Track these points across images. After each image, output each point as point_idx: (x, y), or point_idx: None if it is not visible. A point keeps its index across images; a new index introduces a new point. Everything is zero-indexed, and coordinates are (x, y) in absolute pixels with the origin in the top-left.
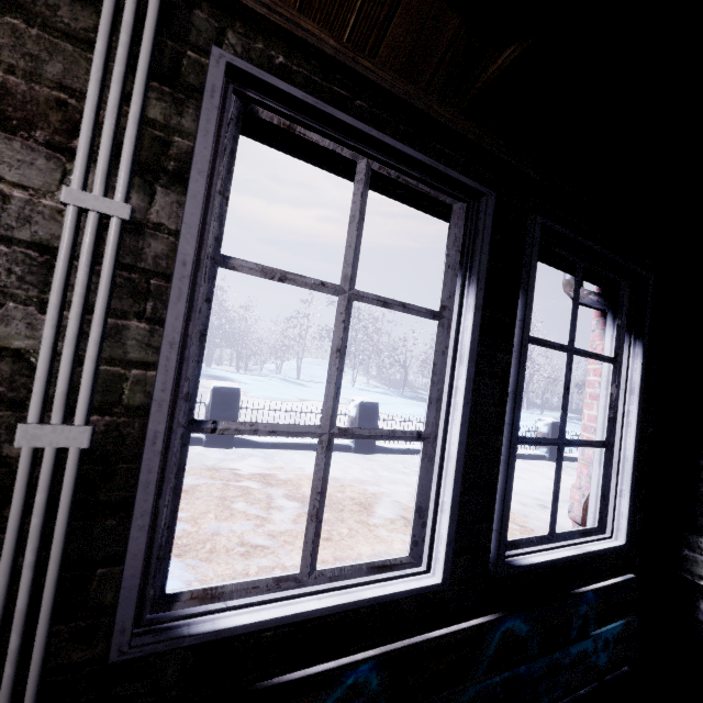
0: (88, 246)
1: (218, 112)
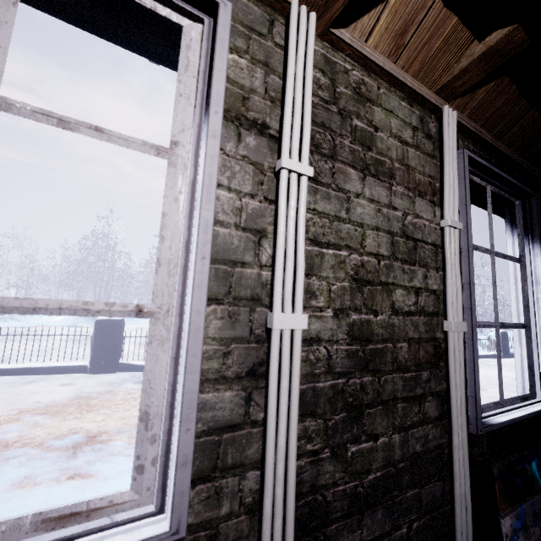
0: (455, 243)
1: (468, 177)
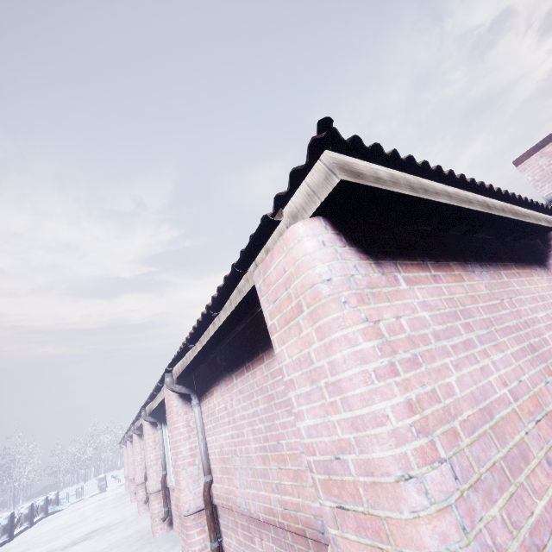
0: None
1: None
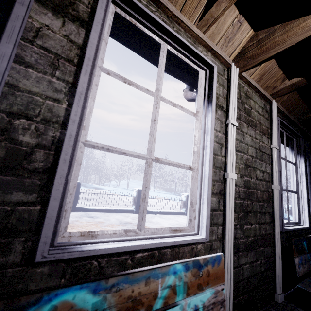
0: (276, 154)
1: (280, 128)
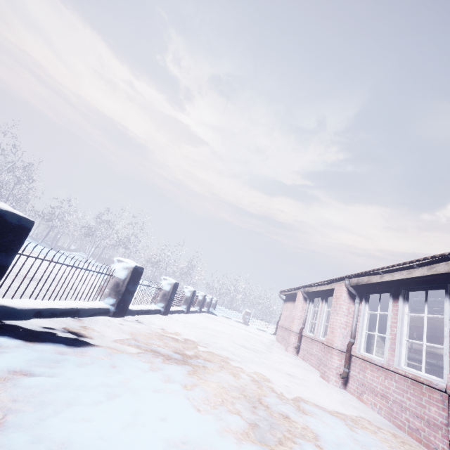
0: None
1: None
